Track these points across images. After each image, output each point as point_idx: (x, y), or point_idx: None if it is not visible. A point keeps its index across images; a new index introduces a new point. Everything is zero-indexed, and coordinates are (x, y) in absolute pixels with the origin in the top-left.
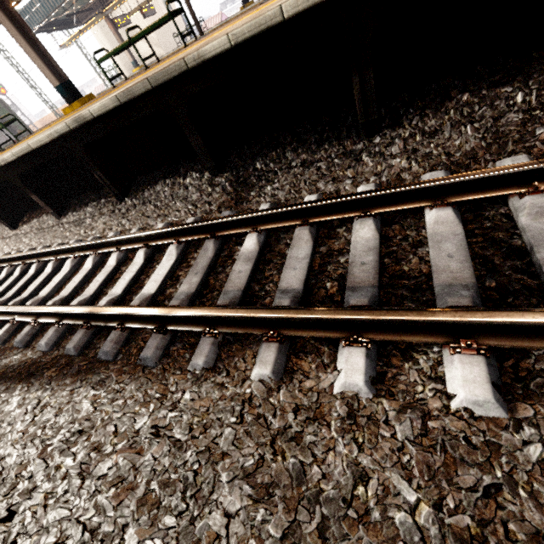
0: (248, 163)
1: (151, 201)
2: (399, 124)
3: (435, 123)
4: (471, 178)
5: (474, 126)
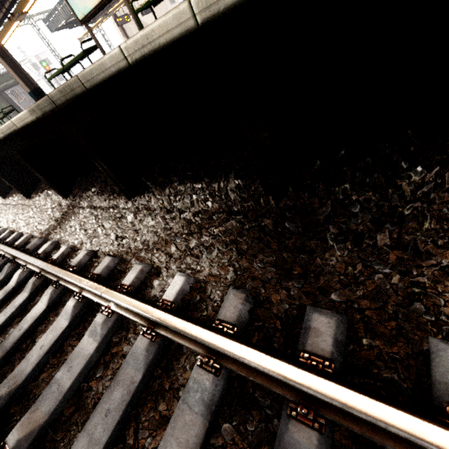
0: (79, 194)
1: (36, 205)
2: (145, 194)
3: (154, 203)
4: (80, 286)
5: (165, 216)
